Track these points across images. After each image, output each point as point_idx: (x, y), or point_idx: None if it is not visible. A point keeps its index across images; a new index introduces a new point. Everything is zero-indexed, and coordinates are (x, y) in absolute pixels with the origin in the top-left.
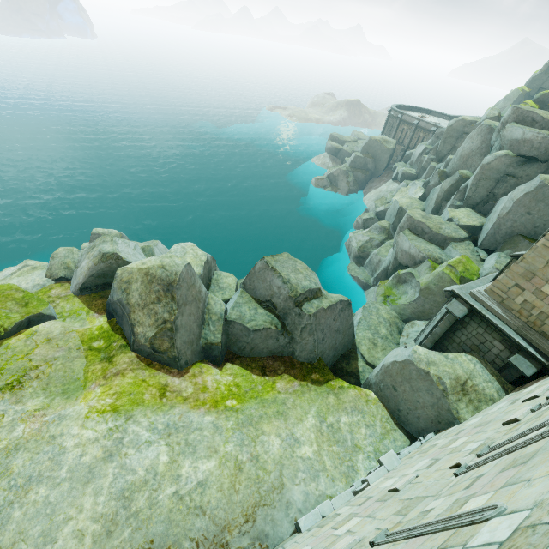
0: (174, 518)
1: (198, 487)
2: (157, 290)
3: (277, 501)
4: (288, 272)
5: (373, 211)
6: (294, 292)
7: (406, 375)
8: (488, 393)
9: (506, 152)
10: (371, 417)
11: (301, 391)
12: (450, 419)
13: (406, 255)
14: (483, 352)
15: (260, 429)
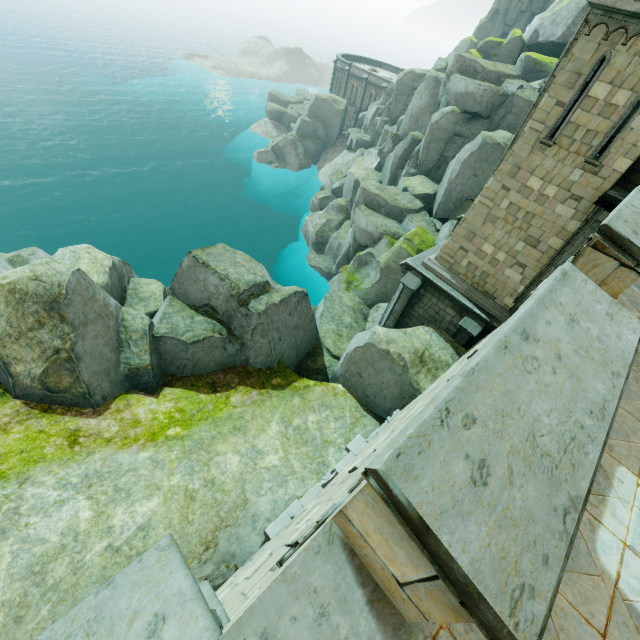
0: (111, 574)
1: (139, 532)
2: (35, 311)
3: (241, 518)
4: (226, 266)
5: (329, 188)
6: (236, 289)
7: (369, 359)
8: (444, 359)
9: (452, 108)
10: (339, 409)
11: (261, 400)
12: (412, 392)
13: (364, 233)
14: (439, 321)
15: (213, 451)
